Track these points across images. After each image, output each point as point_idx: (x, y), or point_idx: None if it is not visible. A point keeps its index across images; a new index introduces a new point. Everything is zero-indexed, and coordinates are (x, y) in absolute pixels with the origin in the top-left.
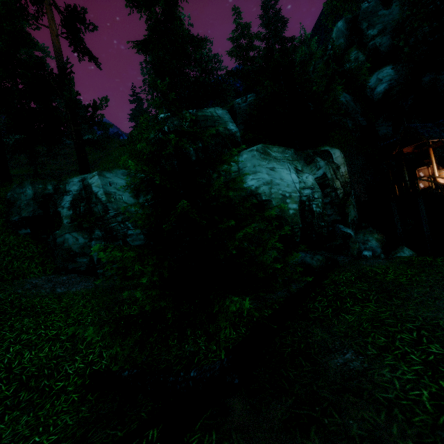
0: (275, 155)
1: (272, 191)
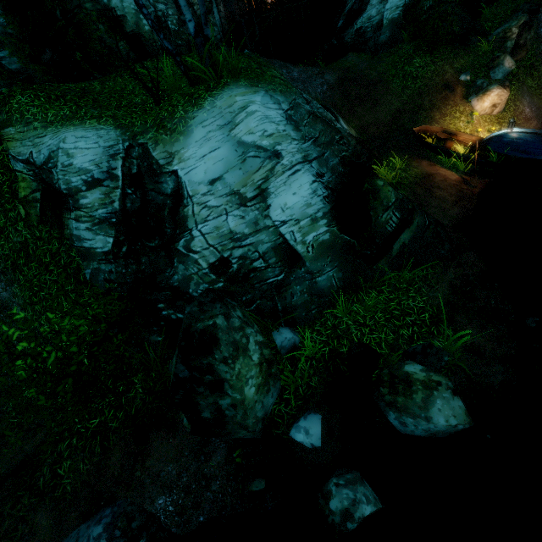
0: None
1: (124, 6)
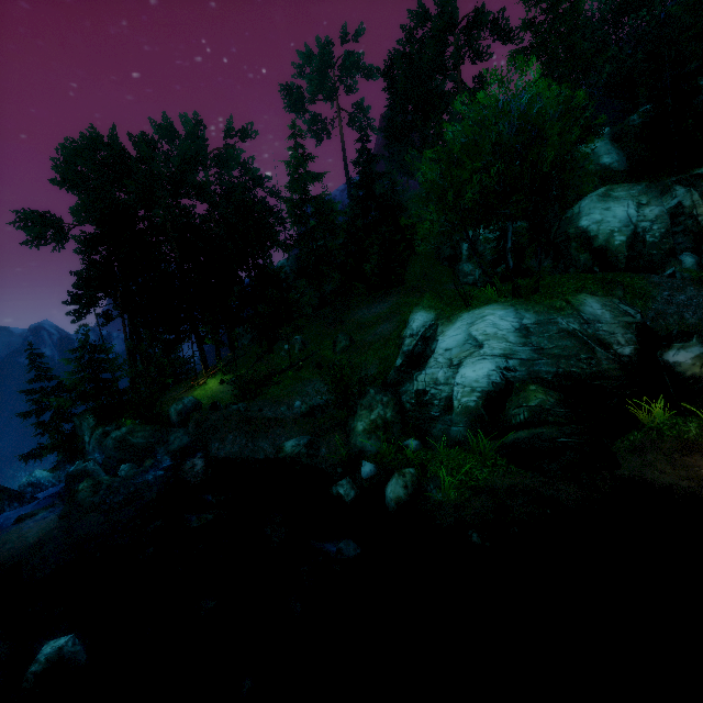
0: (617, 195)
1: (600, 229)
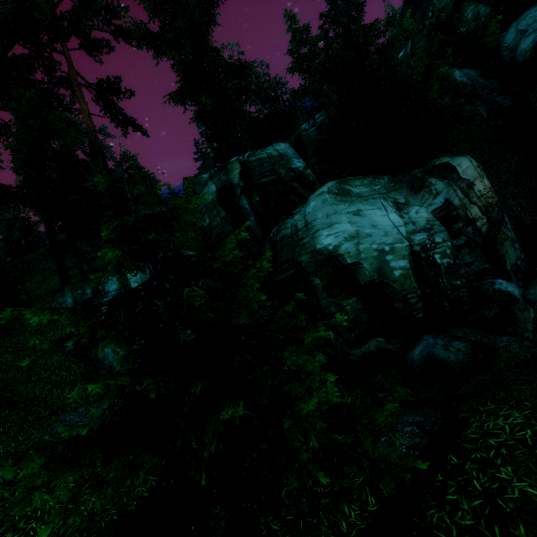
0: (359, 192)
1: (361, 248)
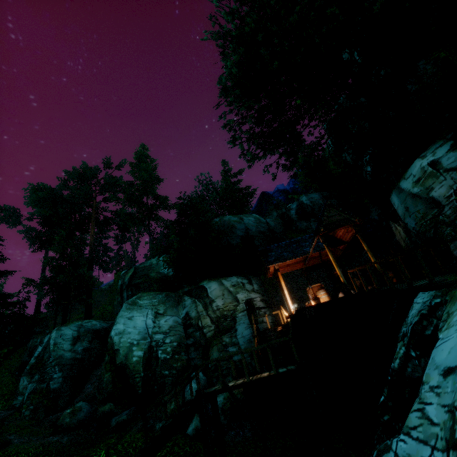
0: (143, 303)
1: (121, 341)
